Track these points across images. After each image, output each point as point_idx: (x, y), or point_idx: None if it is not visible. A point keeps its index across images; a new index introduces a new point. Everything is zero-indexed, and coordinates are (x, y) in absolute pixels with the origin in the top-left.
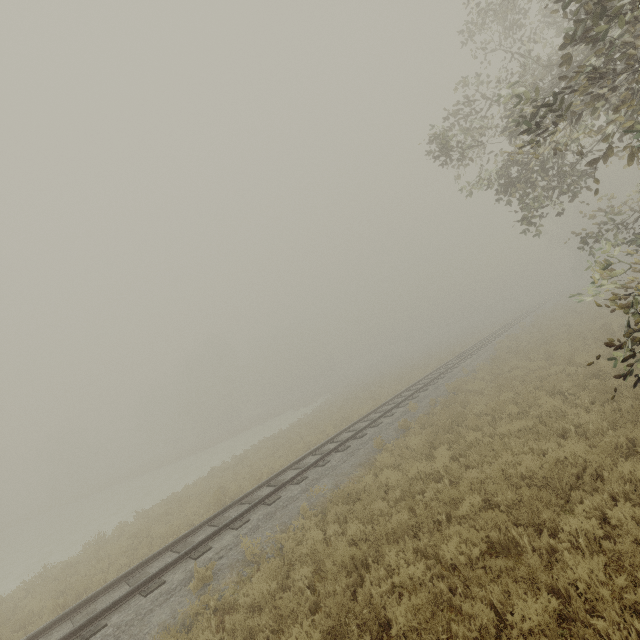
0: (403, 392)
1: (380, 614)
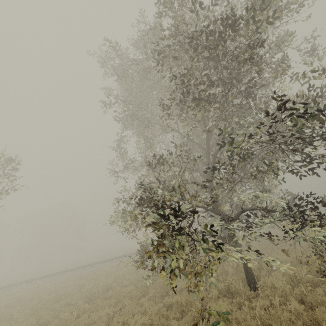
0: None
1: None
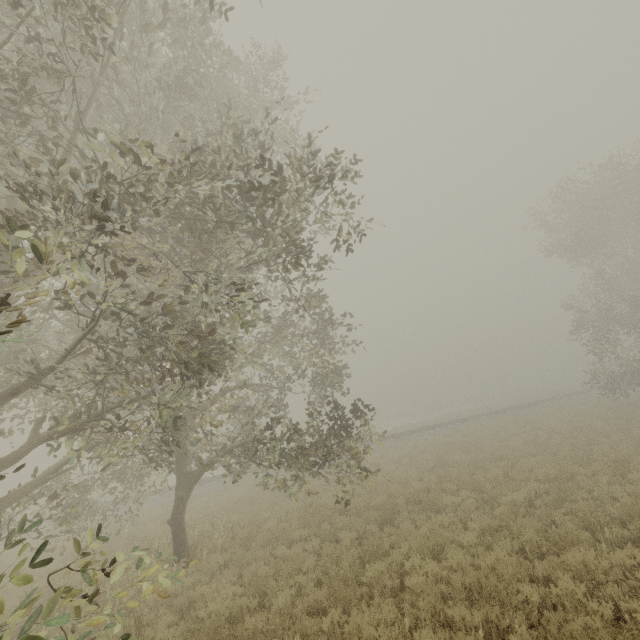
0: (554, 397)
1: (522, 422)
